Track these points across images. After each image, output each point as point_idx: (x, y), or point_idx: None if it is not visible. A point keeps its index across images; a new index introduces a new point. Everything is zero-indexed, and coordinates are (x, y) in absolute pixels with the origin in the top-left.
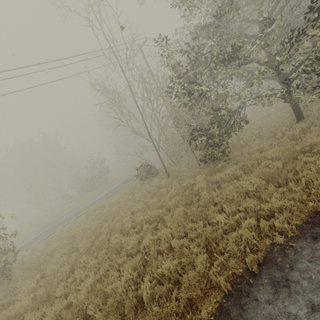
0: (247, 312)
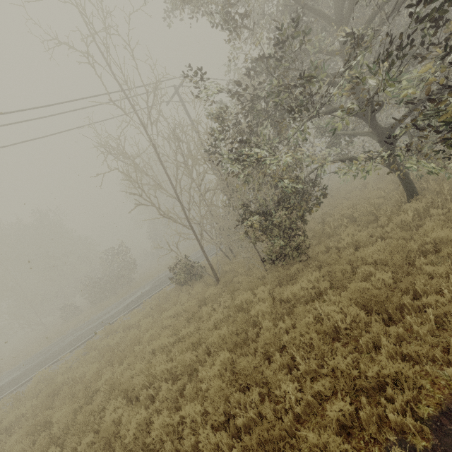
0: None
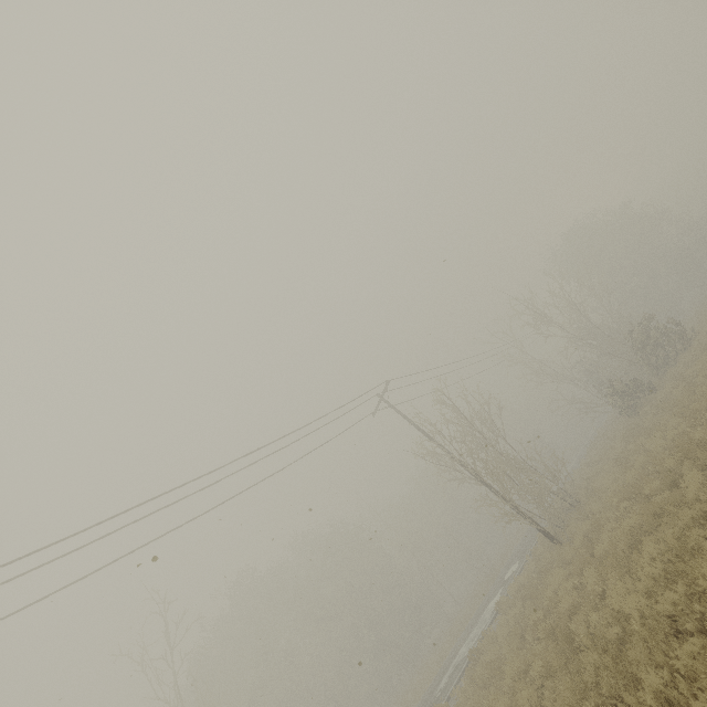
0: None
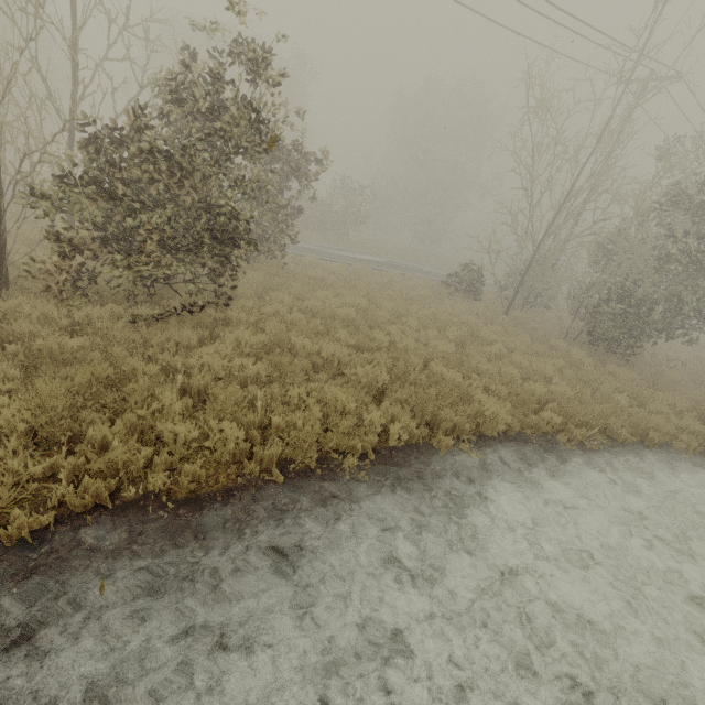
0: (636, 456)
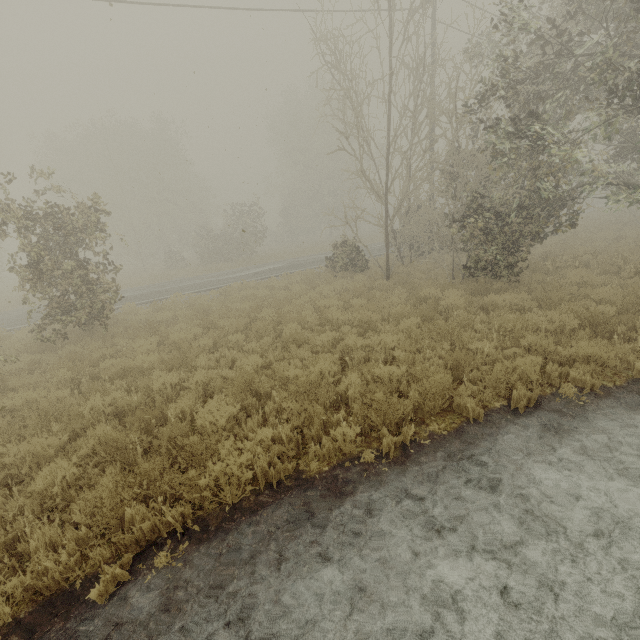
0: (494, 439)
